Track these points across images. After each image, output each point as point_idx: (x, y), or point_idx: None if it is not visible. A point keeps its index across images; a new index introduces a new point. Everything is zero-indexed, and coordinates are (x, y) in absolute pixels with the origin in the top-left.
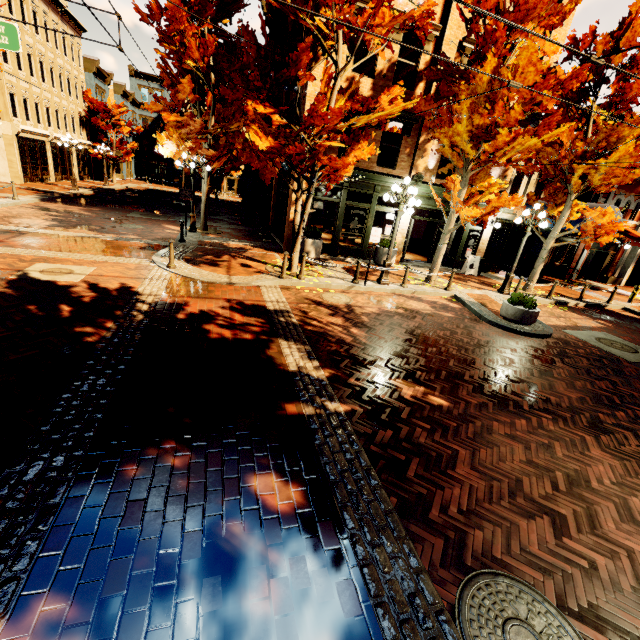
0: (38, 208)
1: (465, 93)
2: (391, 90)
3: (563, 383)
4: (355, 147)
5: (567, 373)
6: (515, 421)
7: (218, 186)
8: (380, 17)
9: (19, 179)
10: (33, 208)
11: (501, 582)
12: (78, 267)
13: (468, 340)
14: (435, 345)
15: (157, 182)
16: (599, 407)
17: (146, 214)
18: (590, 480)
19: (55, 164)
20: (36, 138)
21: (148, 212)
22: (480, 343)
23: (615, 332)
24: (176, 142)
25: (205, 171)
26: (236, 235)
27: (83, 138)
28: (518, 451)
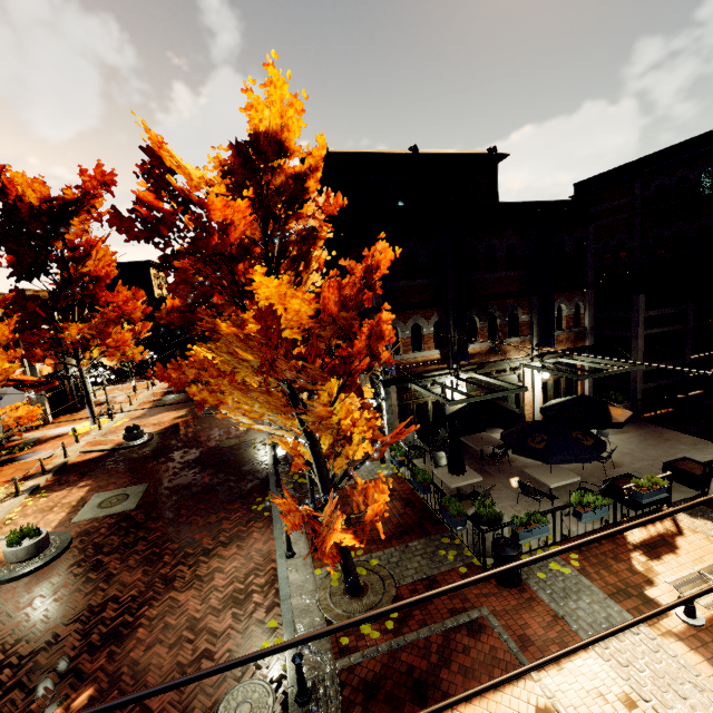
0: None
1: None
2: None
3: (125, 572)
4: None
5: (118, 561)
6: (138, 636)
7: None
8: None
9: None
10: None
11: (222, 709)
12: None
13: (20, 622)
14: (1, 667)
15: None
16: (156, 566)
17: None
18: (195, 616)
19: None
20: None
21: None
22: (34, 611)
23: (101, 487)
24: None
25: None
26: None
27: None
28: (161, 650)
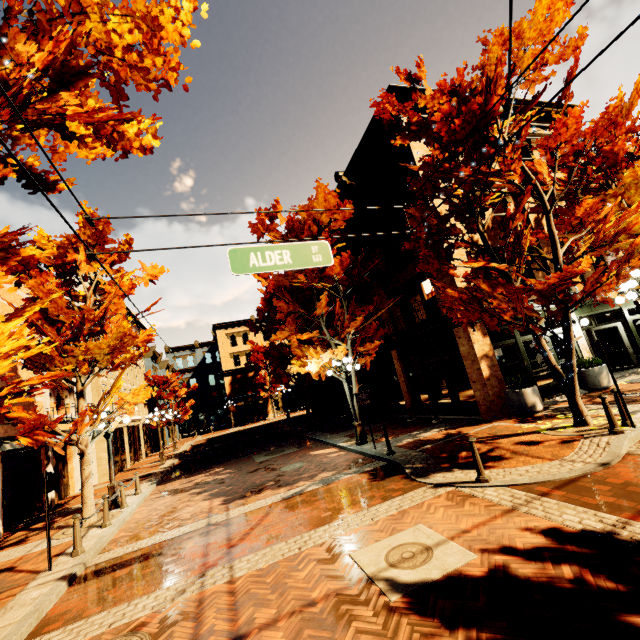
0: (170, 493)
1: (633, 187)
2: (583, 204)
3: None
4: (573, 263)
5: None
6: None
7: (264, 411)
8: (538, 165)
9: (107, 475)
10: (166, 495)
11: None
12: (405, 534)
13: None
14: None
15: (199, 433)
16: None
17: (268, 453)
18: None
19: (129, 447)
20: (119, 426)
21: (264, 451)
22: None
23: None
24: (334, 350)
25: (351, 372)
26: (398, 429)
27: (145, 414)
28: None
